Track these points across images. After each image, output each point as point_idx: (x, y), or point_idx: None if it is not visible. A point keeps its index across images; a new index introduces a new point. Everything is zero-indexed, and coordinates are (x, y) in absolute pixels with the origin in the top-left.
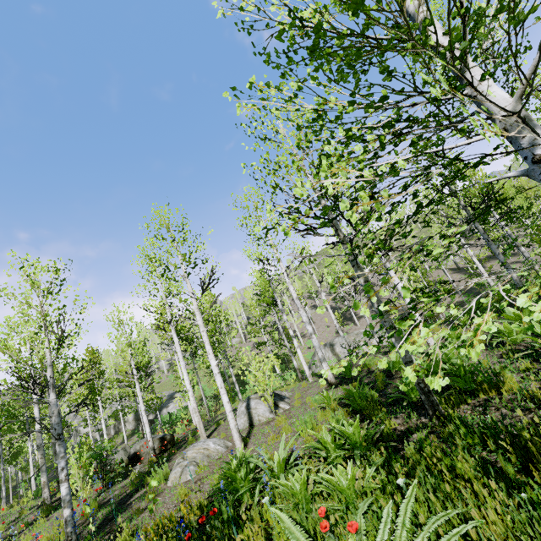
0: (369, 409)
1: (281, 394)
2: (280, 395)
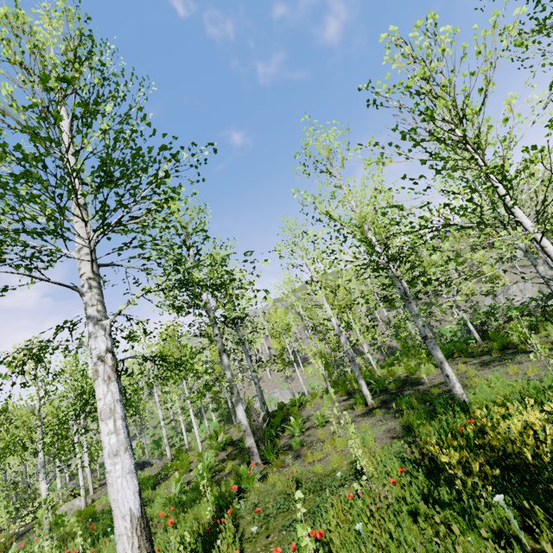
0: None
1: (152, 461)
2: (147, 464)
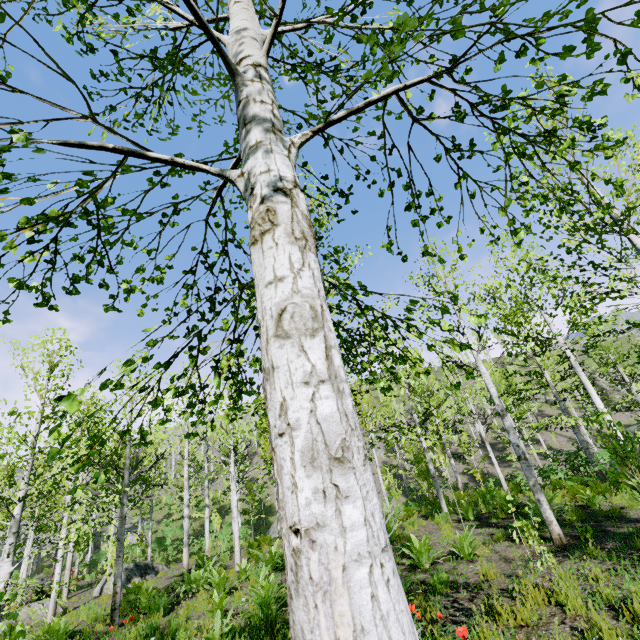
0: (122, 609)
1: (158, 567)
2: (150, 568)
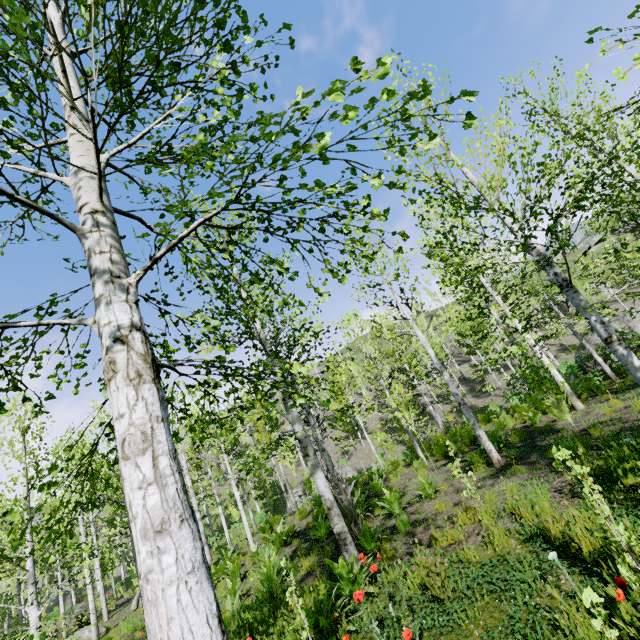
0: None
1: None
2: None
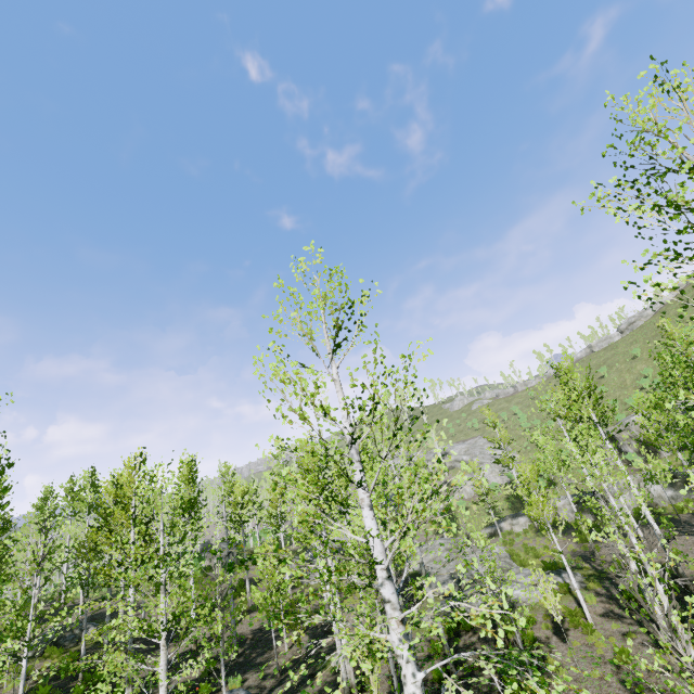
0: None
1: None
2: None
